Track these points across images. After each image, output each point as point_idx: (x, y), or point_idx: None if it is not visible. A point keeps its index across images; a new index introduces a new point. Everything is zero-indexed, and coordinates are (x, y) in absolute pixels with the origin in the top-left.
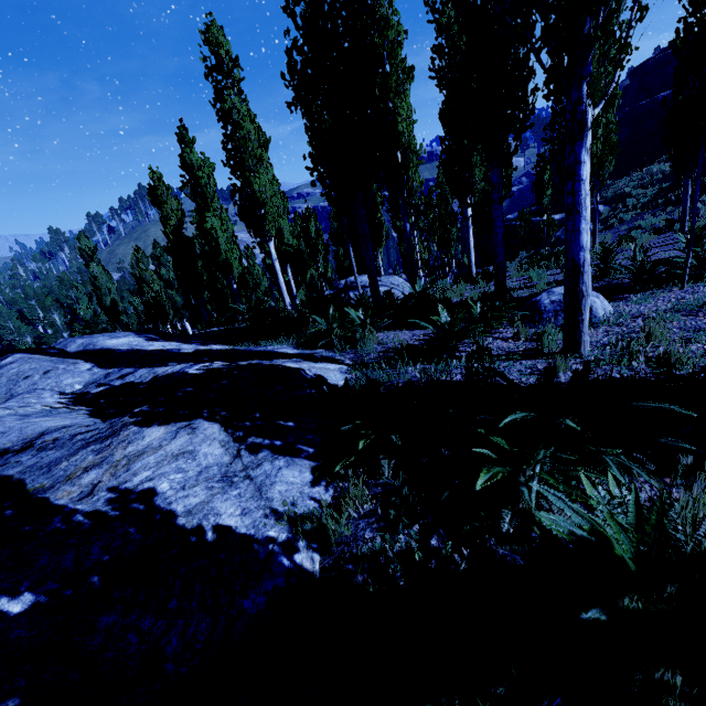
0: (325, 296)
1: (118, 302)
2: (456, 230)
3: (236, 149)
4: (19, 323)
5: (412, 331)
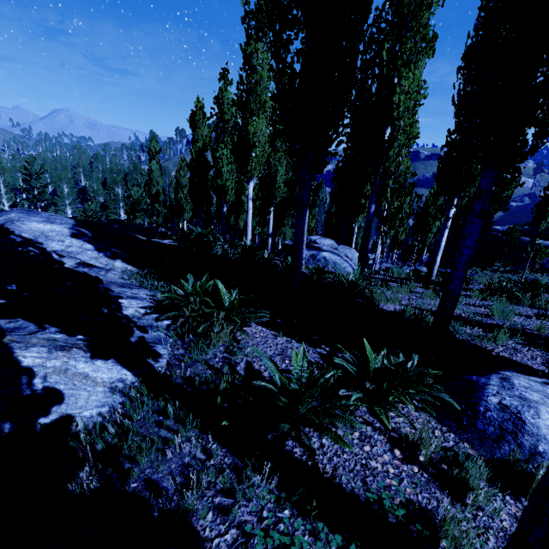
0: (284, 244)
1: (161, 194)
2: (438, 223)
3: (247, 91)
4: (100, 187)
5: (288, 341)
